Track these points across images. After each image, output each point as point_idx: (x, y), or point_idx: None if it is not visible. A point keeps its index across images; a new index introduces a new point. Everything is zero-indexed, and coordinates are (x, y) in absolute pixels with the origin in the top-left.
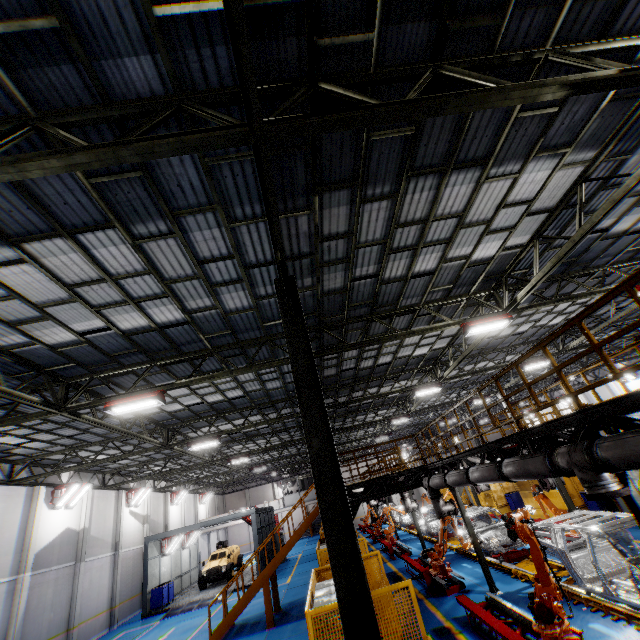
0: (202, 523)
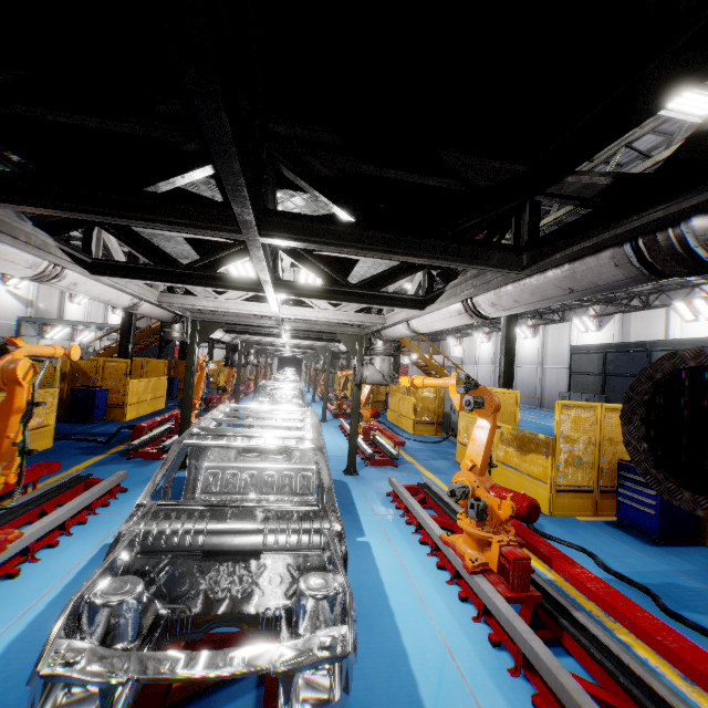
0: (80, 322)
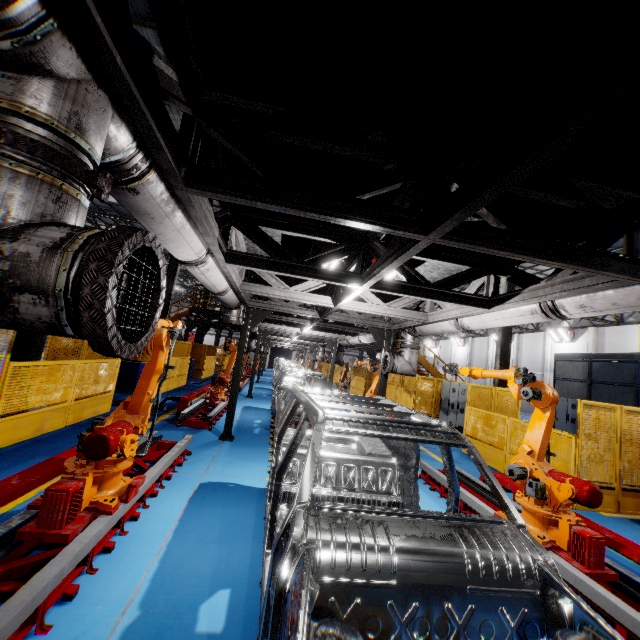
0: None
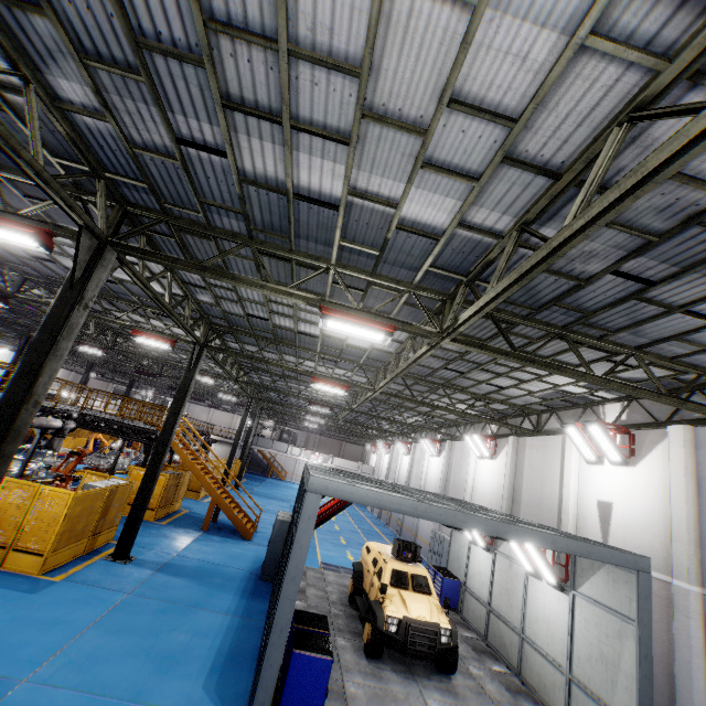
0: None
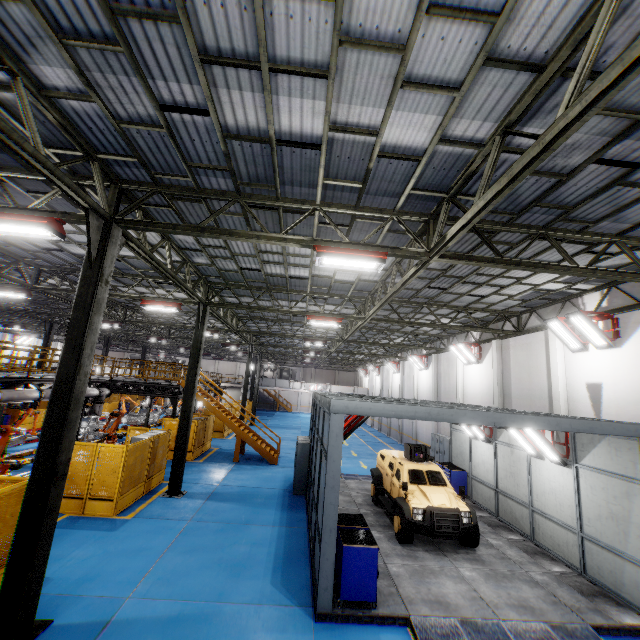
0: None
